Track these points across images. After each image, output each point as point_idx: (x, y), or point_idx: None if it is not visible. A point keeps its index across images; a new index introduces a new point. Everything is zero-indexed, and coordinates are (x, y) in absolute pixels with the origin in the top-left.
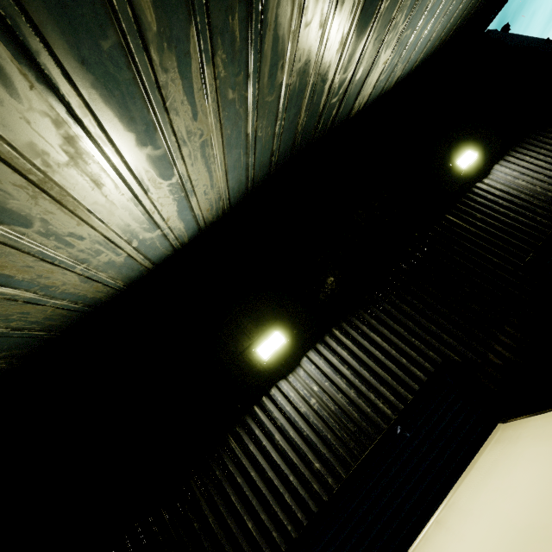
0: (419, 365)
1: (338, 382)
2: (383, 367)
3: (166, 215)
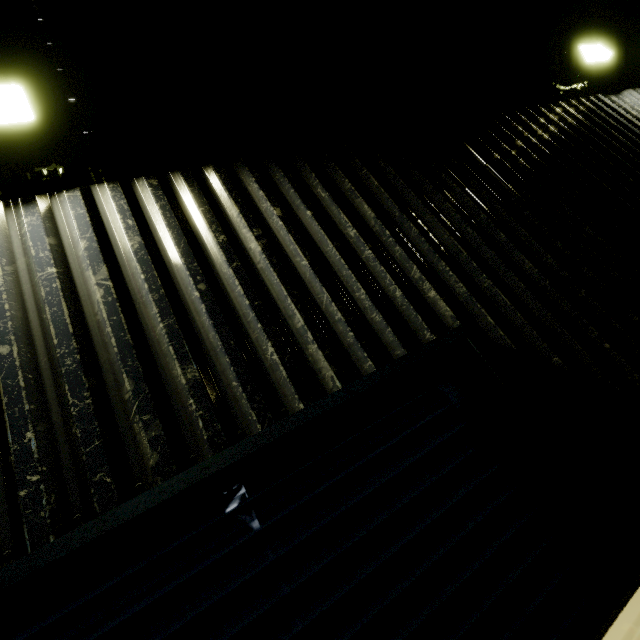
0: None
1: None
2: None
3: None
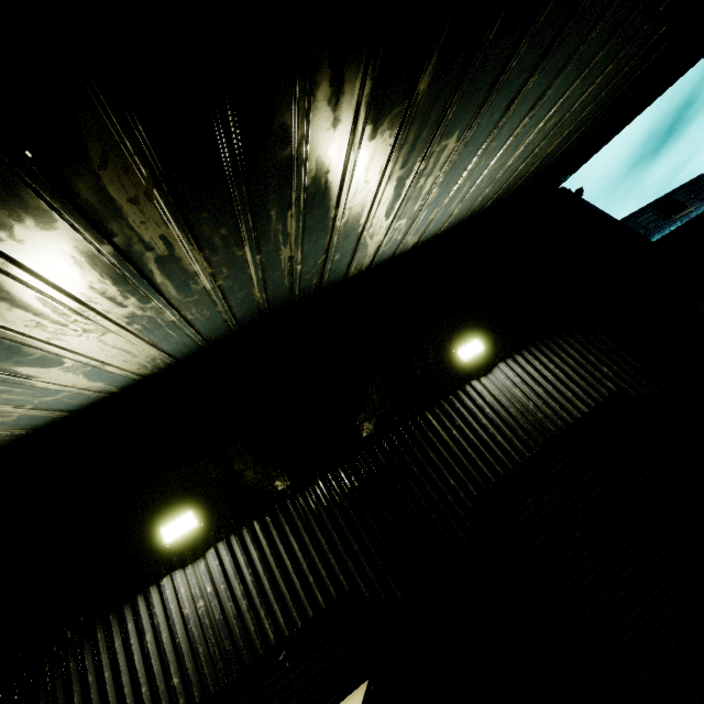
0: (324, 588)
1: (235, 587)
2: (287, 582)
3: (70, 383)
